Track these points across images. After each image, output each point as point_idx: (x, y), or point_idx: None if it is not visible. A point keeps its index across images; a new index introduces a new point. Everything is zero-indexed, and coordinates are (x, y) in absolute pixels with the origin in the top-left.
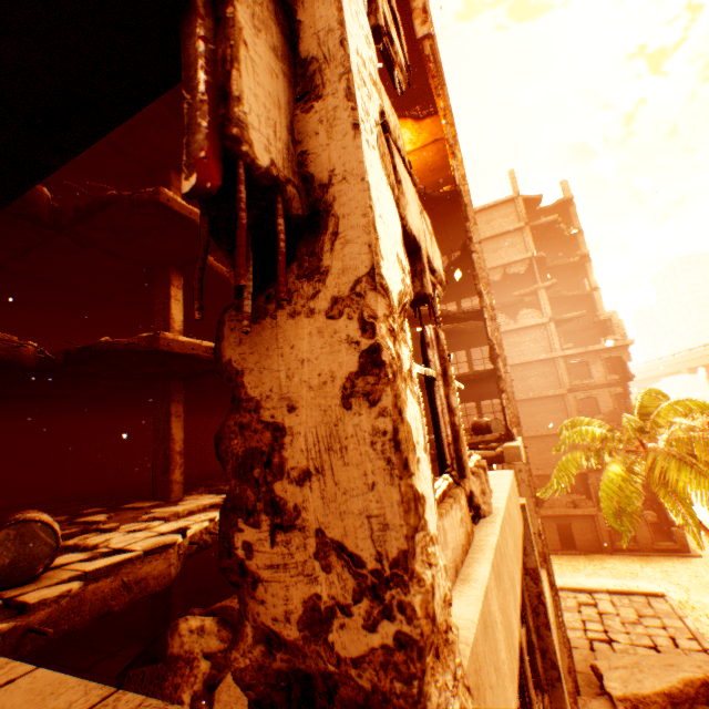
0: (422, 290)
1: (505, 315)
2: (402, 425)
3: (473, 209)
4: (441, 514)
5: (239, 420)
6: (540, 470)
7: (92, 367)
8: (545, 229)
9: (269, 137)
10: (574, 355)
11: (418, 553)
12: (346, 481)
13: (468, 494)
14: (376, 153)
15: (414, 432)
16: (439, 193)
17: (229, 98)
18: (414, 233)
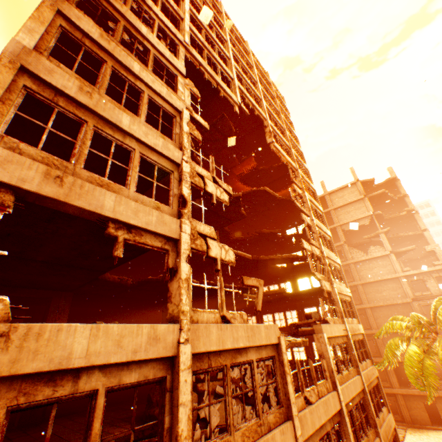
0: (217, 268)
1: (365, 249)
2: (180, 292)
3: (308, 204)
4: (203, 312)
5: (169, 292)
6: (401, 357)
7: (145, 286)
8: (379, 197)
9: (172, 263)
10: (412, 274)
11: (181, 303)
12: (176, 297)
13: (222, 315)
14: (184, 262)
15: (183, 293)
16: (290, 197)
17: (168, 262)
18: (214, 256)
